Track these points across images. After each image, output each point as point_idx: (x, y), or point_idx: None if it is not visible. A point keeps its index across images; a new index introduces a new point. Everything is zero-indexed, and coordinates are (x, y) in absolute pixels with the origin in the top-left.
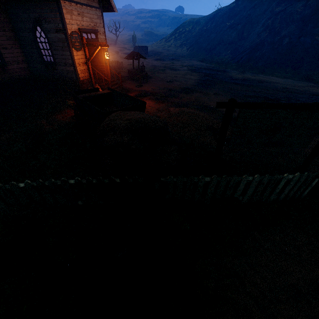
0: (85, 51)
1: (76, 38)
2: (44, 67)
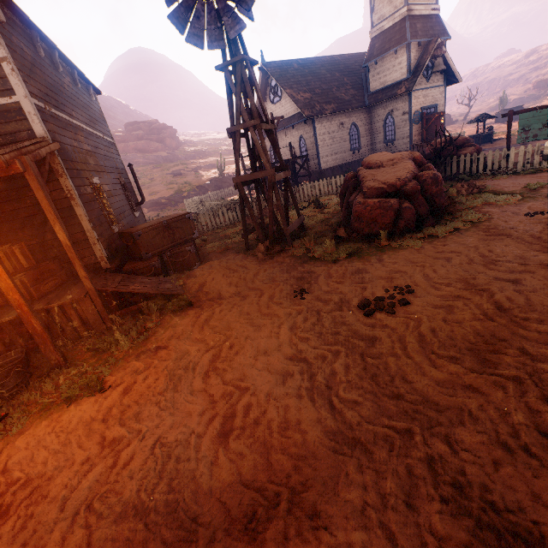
0: (423, 122)
1: (417, 115)
2: (384, 145)
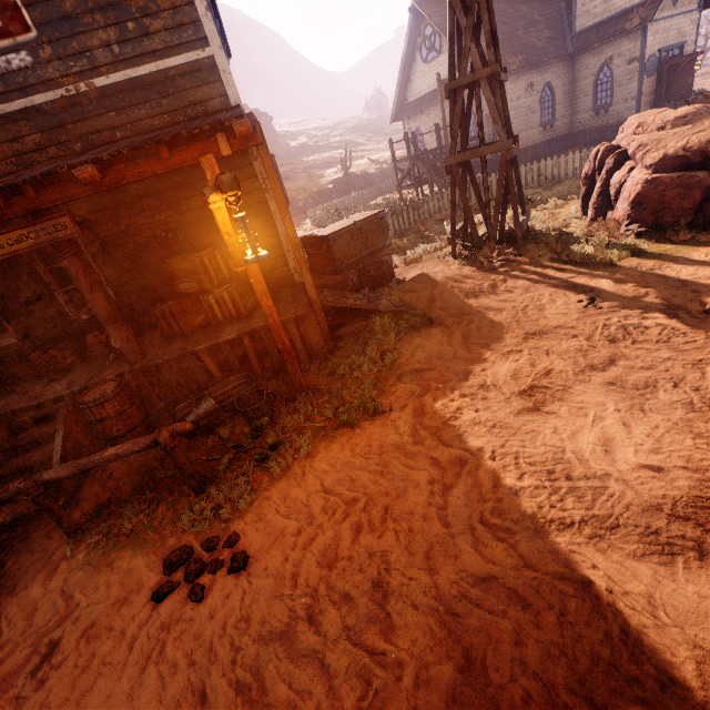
0: (663, 72)
1: (651, 62)
2: (592, 115)
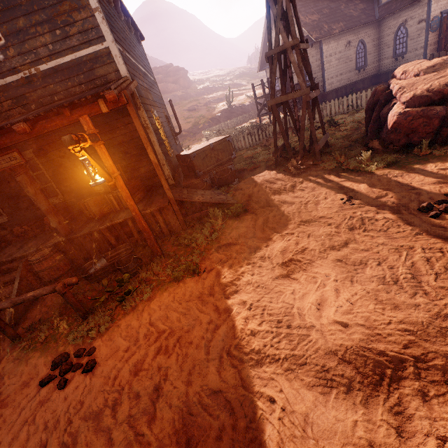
0: (443, 28)
1: (435, 22)
2: (392, 60)
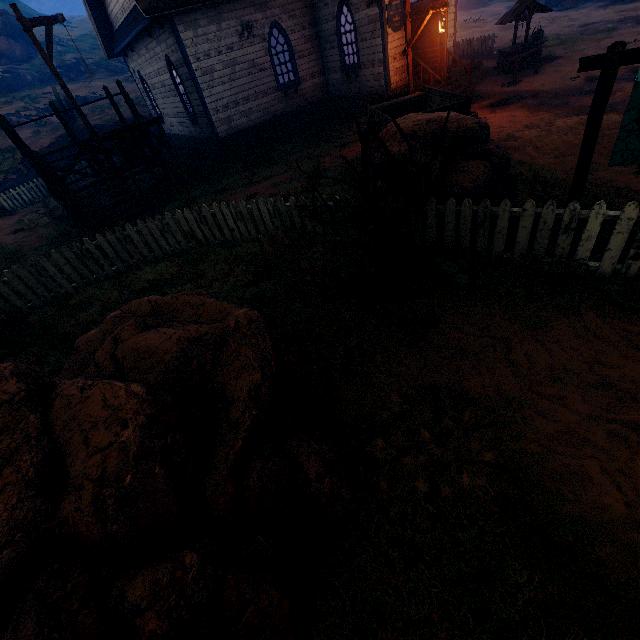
0: (406, 28)
1: (397, 8)
2: (343, 77)
